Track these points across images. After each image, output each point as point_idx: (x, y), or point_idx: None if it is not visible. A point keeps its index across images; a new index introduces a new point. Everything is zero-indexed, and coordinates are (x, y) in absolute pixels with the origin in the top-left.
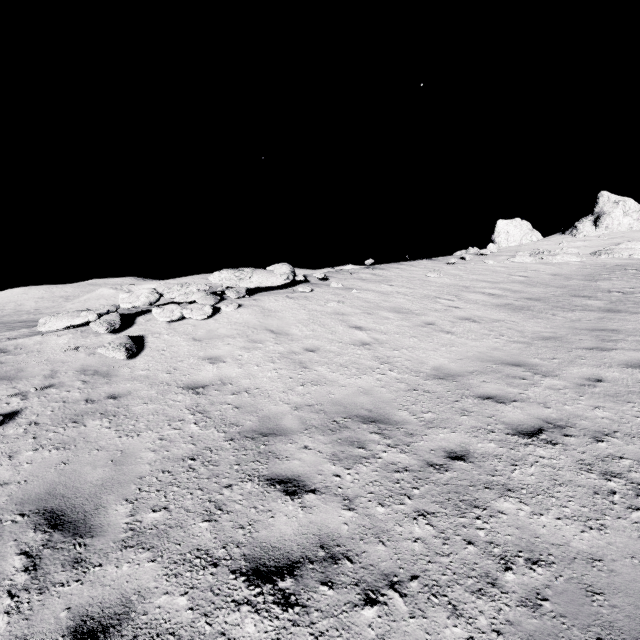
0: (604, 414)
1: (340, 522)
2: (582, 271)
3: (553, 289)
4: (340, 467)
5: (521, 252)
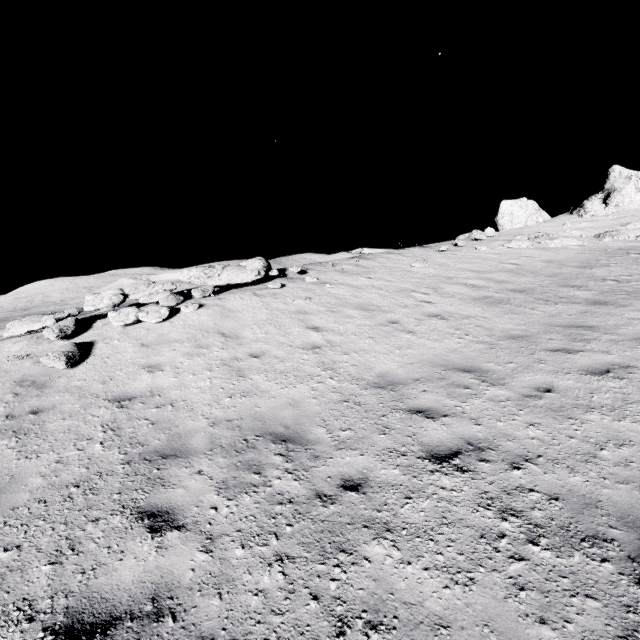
0: (536, 433)
1: (188, 567)
2: (579, 257)
3: (542, 278)
4: (223, 497)
5: (519, 236)
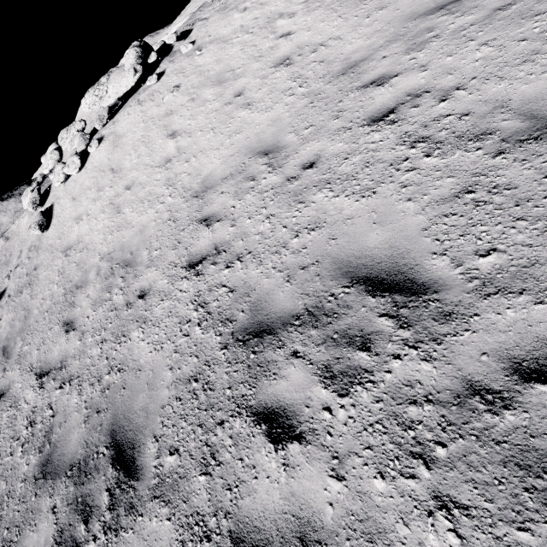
0: (264, 227)
1: (73, 348)
2: None
3: None
4: (92, 310)
5: None
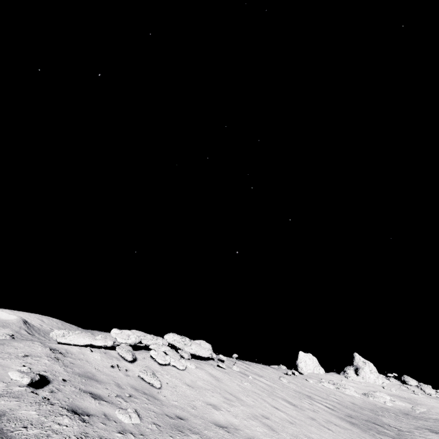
0: None
1: None
2: (366, 405)
3: (359, 414)
4: None
5: (324, 379)
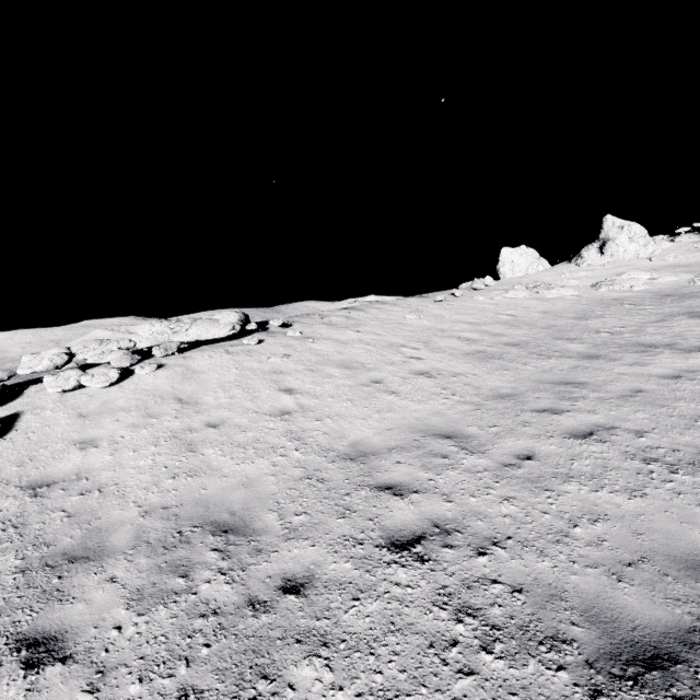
0: (510, 509)
1: None
2: (575, 307)
3: (537, 330)
4: (132, 612)
5: (518, 285)
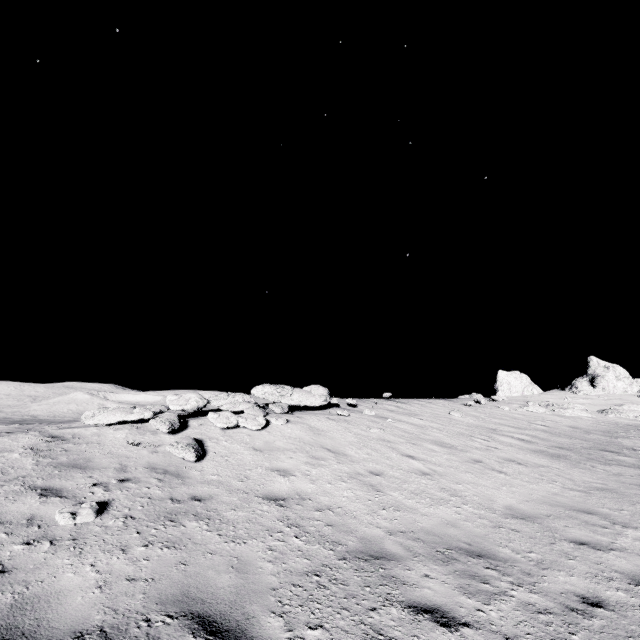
0: None
1: None
2: (598, 427)
3: (578, 441)
4: (477, 601)
5: (531, 402)
